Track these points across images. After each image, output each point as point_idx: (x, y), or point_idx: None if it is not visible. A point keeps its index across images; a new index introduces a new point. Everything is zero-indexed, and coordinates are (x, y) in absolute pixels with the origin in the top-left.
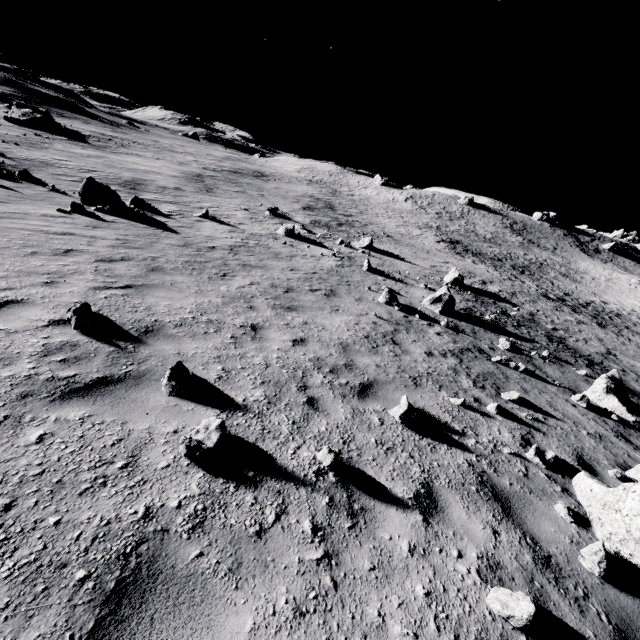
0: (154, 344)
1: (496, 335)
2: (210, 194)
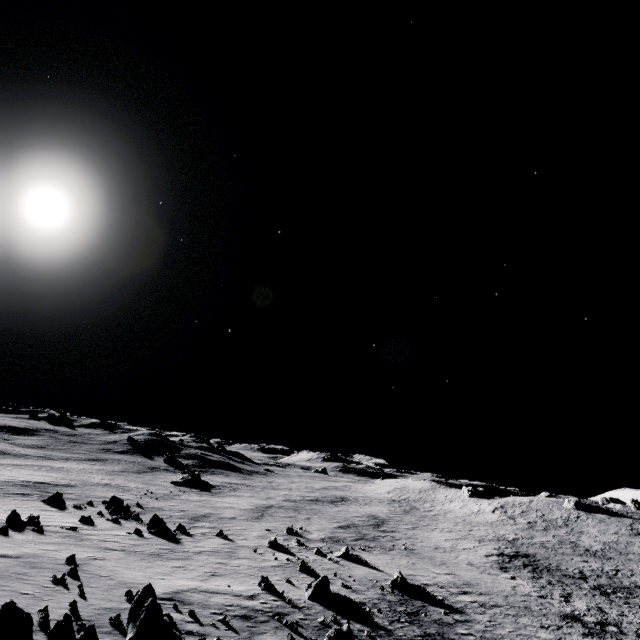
0: (81, 568)
1: (341, 618)
2: (255, 520)
